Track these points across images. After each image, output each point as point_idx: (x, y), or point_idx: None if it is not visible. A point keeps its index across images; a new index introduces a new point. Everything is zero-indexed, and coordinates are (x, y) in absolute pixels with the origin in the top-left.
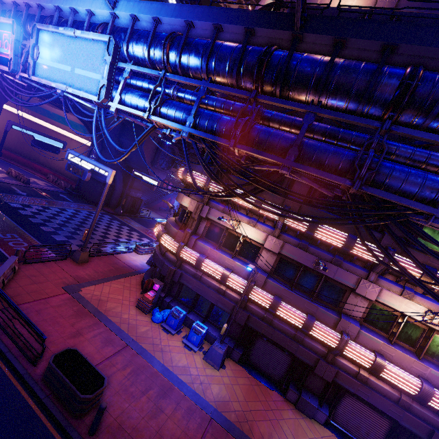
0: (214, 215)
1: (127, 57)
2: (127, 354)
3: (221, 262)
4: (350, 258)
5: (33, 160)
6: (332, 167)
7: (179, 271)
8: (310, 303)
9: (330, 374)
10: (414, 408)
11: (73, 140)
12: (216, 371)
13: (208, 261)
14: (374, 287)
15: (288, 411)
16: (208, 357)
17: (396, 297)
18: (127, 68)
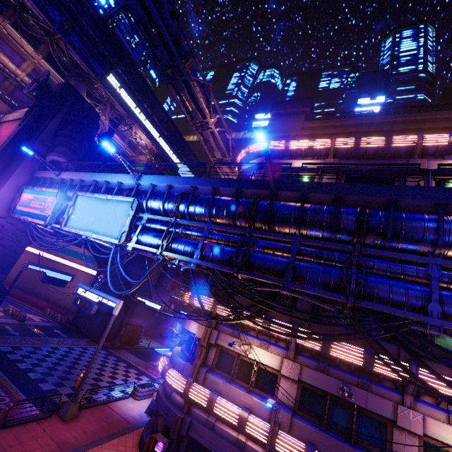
0: (223, 340)
1: (145, 210)
2: None
3: (236, 399)
4: (377, 378)
5: (34, 294)
6: (325, 284)
7: (187, 419)
8: (350, 449)
9: None
10: None
11: (79, 271)
12: None
13: (221, 400)
14: (415, 414)
15: None
16: None
17: (444, 426)
18: (145, 216)
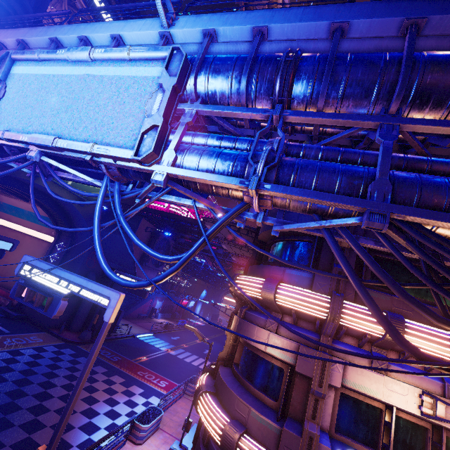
0: (359, 380)
1: (192, 91)
2: None
3: None
4: None
5: None
6: None
7: None
8: None
9: None
10: None
11: (26, 236)
12: None
13: None
14: None
15: None
16: None
17: None
18: (189, 109)
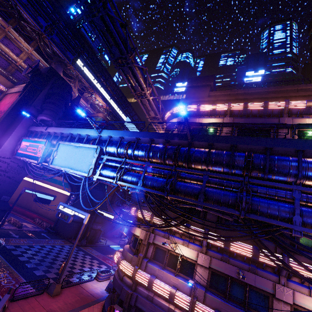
0: (158, 240)
1: (105, 153)
2: None
3: (167, 281)
4: (261, 265)
5: (27, 209)
6: (225, 203)
7: (135, 294)
8: None
9: None
10: None
11: (58, 193)
12: None
13: (157, 281)
14: (287, 290)
15: None
16: None
17: (307, 298)
18: (105, 157)
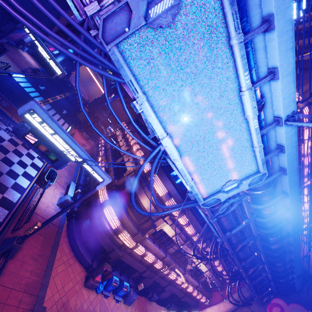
0: (166, 228)
1: None
2: None
3: (153, 251)
4: None
5: None
6: (245, 266)
7: (123, 254)
8: (179, 268)
9: (169, 289)
10: (183, 290)
11: None
12: (129, 307)
13: (149, 254)
14: (202, 265)
15: (148, 305)
16: (127, 302)
17: (204, 267)
18: None
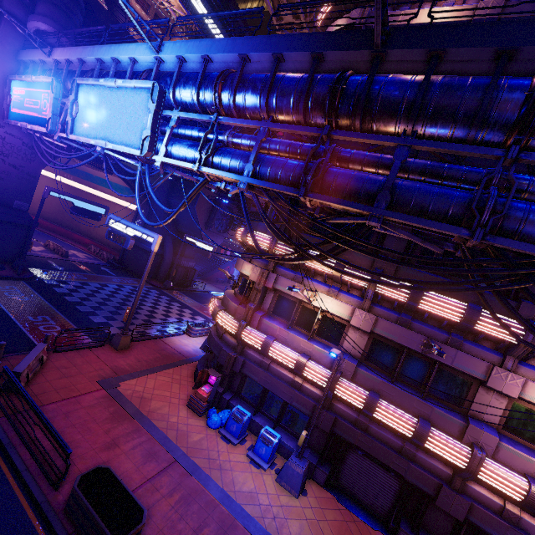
0: (283, 285)
1: (173, 104)
2: (175, 473)
3: (294, 345)
4: (474, 336)
5: (74, 230)
6: (439, 214)
7: (241, 359)
8: (421, 401)
9: (460, 509)
10: None
11: (117, 205)
12: (294, 499)
13: (277, 345)
14: (515, 377)
15: None
16: (282, 477)
17: None
18: (174, 115)
